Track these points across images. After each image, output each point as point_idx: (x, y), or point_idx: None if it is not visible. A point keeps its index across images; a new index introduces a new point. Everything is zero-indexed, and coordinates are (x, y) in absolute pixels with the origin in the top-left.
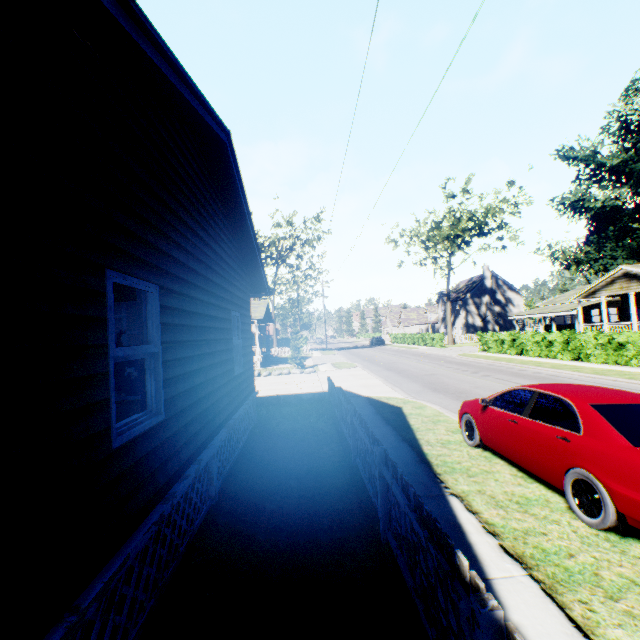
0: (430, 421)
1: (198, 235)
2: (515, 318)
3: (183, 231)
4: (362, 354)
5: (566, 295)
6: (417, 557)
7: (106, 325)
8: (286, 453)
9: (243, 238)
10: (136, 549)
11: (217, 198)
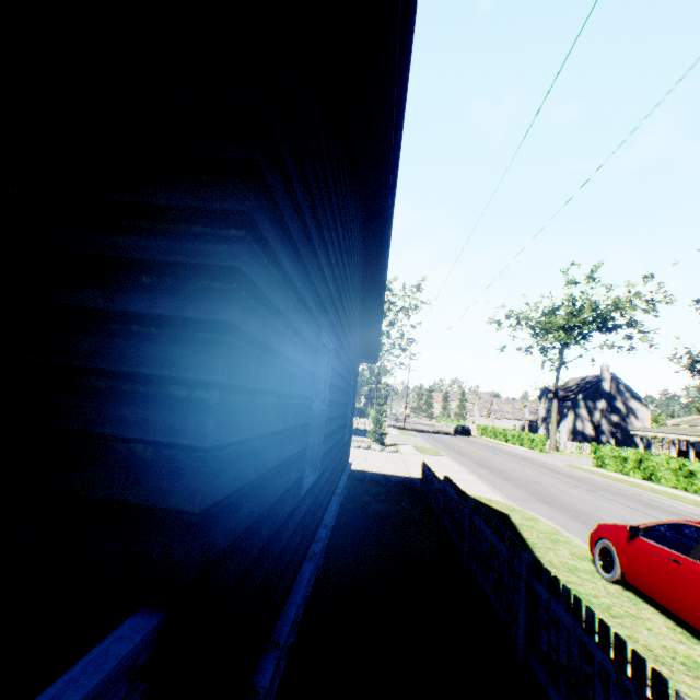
0: (547, 538)
1: (351, 299)
2: (639, 433)
3: (347, 296)
4: (446, 442)
5: None
6: (589, 691)
7: (314, 379)
8: (384, 538)
9: (370, 303)
10: (301, 601)
11: (361, 264)
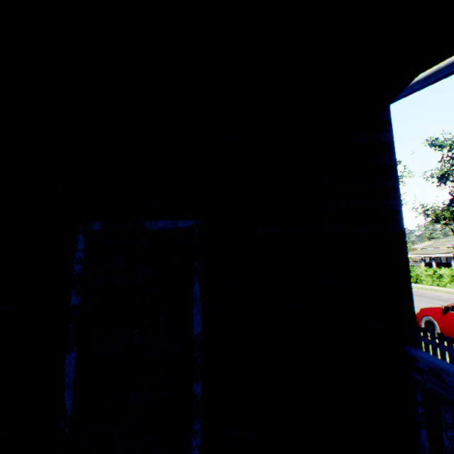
0: None
1: None
2: None
3: None
4: None
5: (440, 242)
6: None
7: None
8: None
9: None
10: None
11: None
